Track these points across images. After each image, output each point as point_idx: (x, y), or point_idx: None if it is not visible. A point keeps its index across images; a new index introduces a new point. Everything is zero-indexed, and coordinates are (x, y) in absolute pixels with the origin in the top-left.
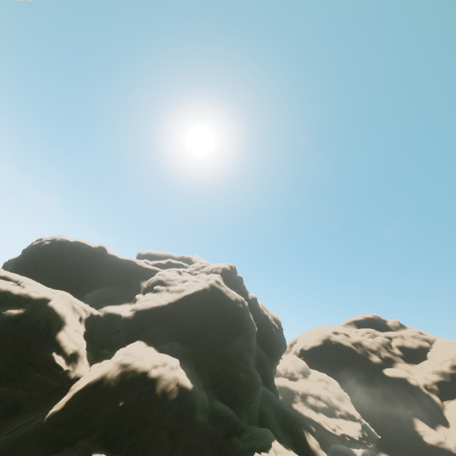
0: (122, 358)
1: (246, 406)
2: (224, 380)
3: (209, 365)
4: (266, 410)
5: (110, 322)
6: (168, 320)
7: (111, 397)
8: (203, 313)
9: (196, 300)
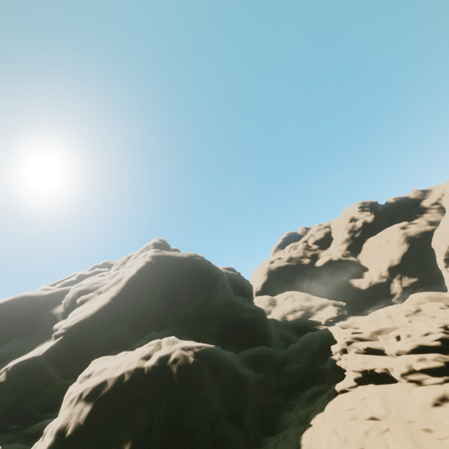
0: (81, 390)
1: (269, 337)
2: (232, 332)
3: (206, 330)
4: (282, 332)
5: (26, 378)
6: (124, 318)
7: None
8: (163, 286)
9: (145, 279)
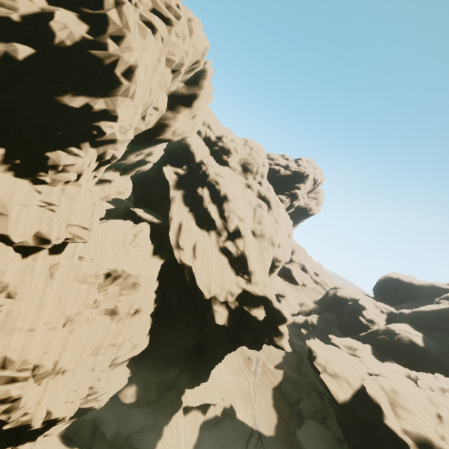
0: (388, 325)
1: None
2: None
3: None
4: None
5: (400, 316)
6: (438, 320)
7: (379, 335)
8: None
9: None
